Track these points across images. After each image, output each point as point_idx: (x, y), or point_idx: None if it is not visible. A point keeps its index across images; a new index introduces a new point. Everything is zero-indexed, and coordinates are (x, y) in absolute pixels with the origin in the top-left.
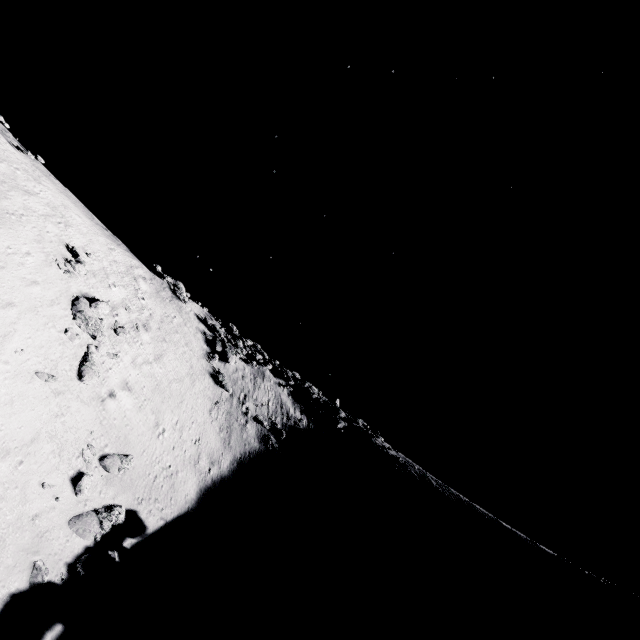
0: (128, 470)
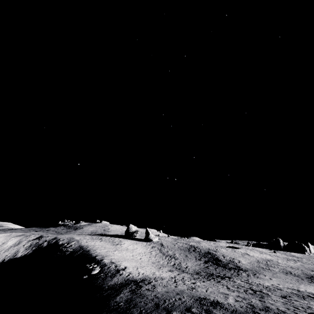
0: None
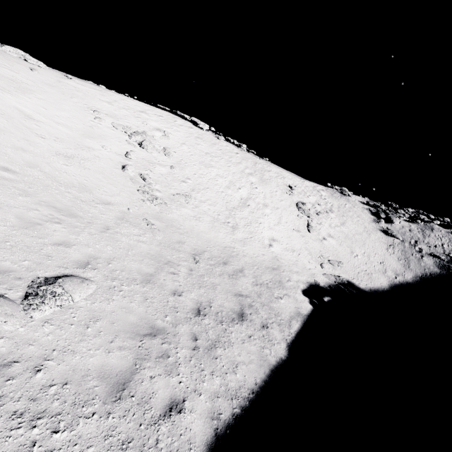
0: (342, 267)
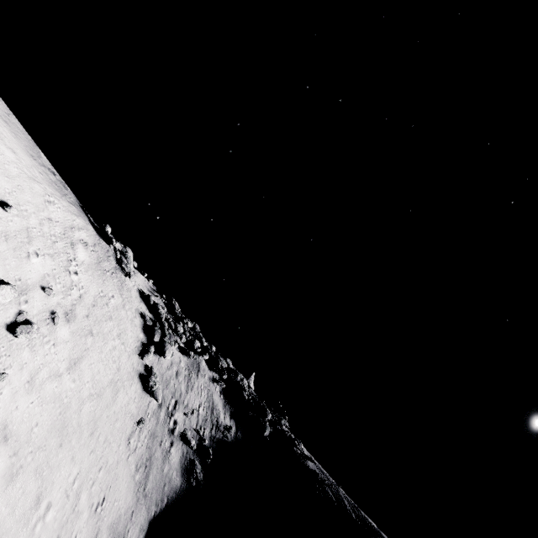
0: None
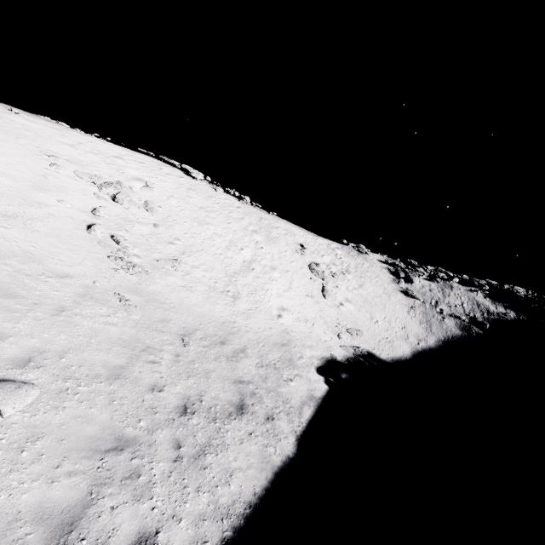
0: (362, 336)
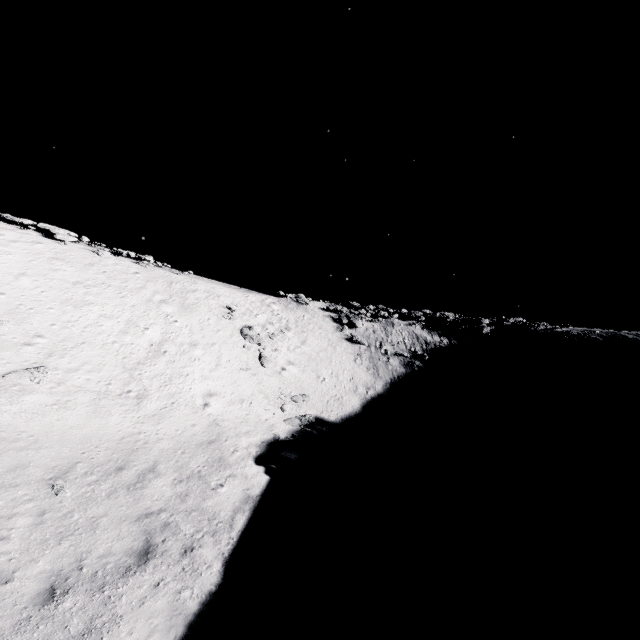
0: (309, 401)
